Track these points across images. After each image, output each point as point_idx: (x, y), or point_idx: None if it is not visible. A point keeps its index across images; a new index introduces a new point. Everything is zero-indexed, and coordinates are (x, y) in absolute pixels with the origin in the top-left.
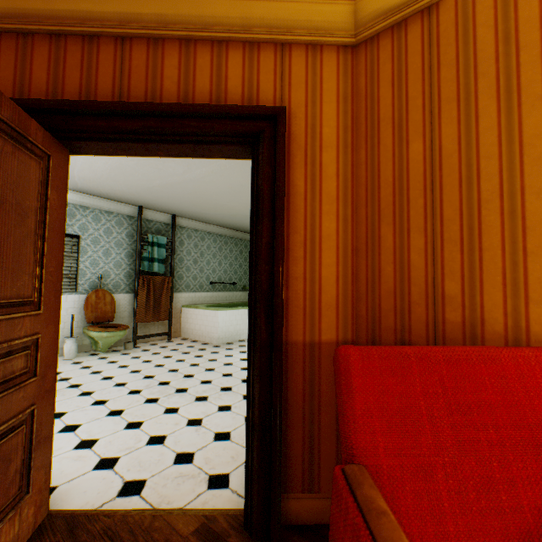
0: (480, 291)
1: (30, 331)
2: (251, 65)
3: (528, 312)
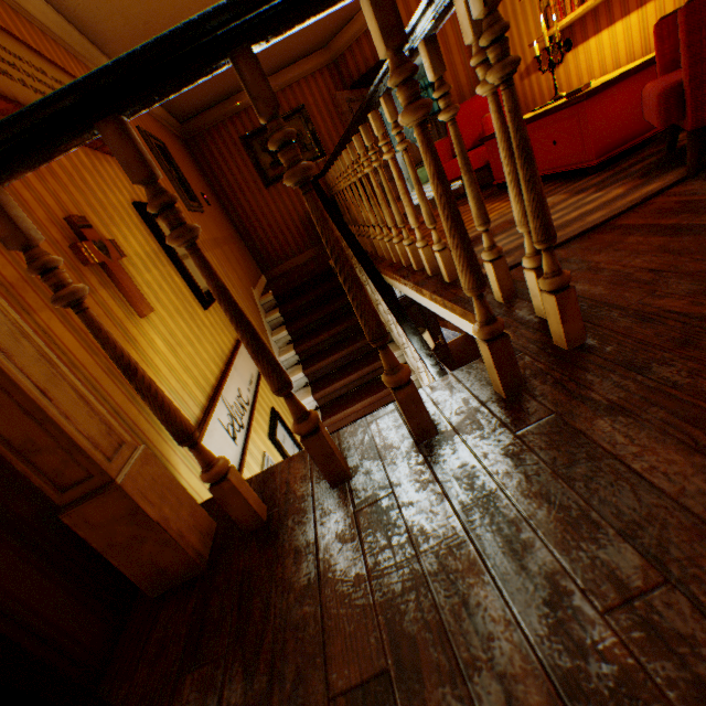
0: None
1: None
2: (407, 7)
3: None
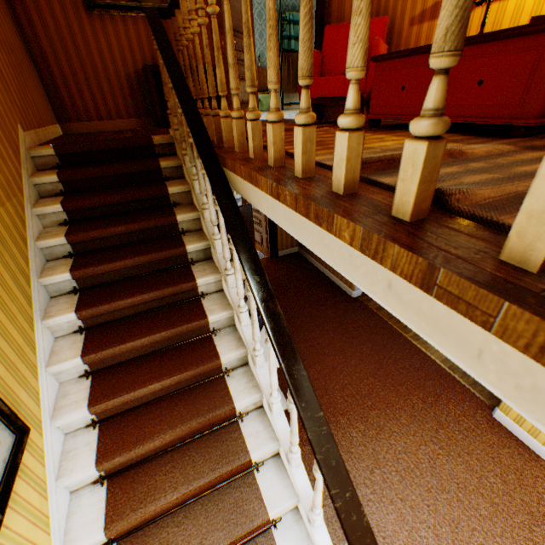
0: (389, 1)
1: None
2: None
3: (397, 6)
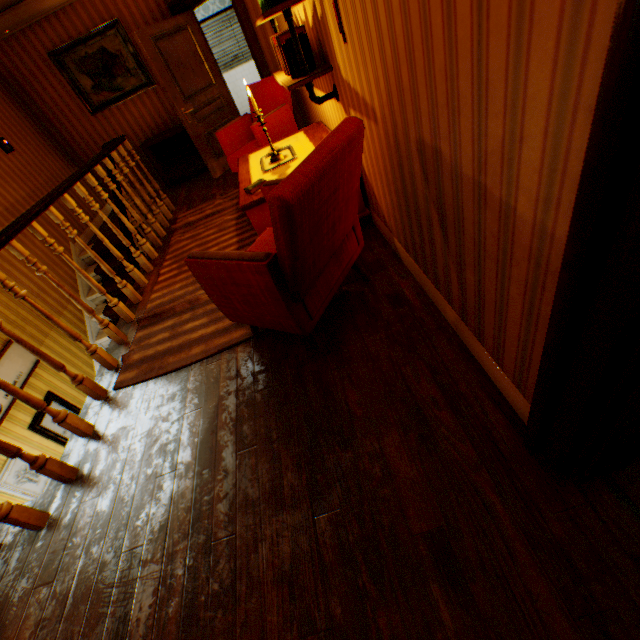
0: None
1: (218, 94)
2: None
3: None
